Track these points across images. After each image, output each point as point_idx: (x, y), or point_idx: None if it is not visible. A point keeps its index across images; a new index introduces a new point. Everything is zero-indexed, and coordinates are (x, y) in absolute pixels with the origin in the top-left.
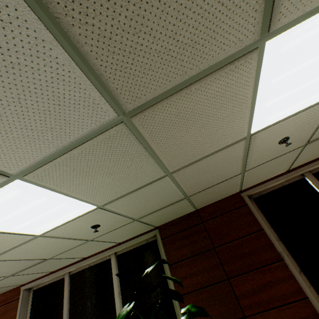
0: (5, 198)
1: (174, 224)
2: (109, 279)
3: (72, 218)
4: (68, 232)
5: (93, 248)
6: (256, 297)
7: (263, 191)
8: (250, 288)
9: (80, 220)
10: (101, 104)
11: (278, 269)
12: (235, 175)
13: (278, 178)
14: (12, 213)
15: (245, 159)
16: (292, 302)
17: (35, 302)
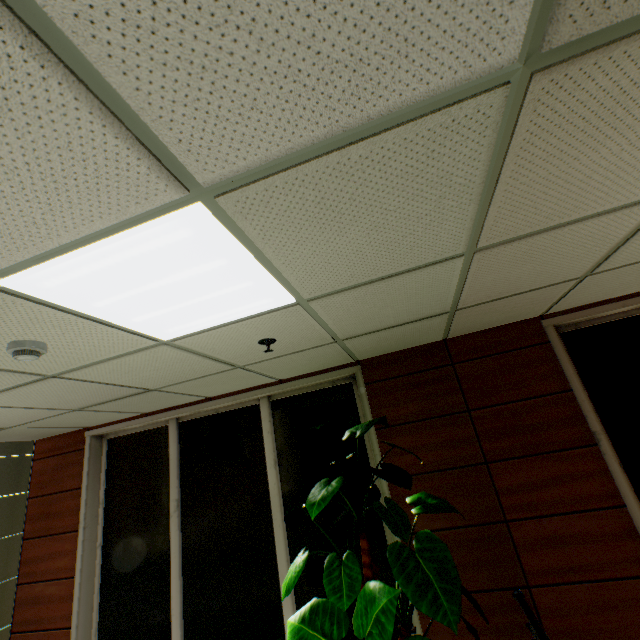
0: (153, 246)
1: (394, 361)
2: (255, 439)
3: (240, 317)
4: (215, 344)
5: (233, 384)
6: (532, 496)
7: (585, 322)
8: (525, 481)
9: (252, 323)
10: (514, 7)
11: (583, 458)
12: (567, 279)
13: (627, 300)
14: (147, 285)
15: (616, 246)
16: (596, 509)
17: (113, 458)
